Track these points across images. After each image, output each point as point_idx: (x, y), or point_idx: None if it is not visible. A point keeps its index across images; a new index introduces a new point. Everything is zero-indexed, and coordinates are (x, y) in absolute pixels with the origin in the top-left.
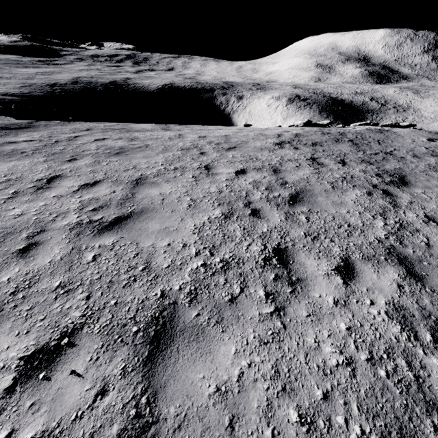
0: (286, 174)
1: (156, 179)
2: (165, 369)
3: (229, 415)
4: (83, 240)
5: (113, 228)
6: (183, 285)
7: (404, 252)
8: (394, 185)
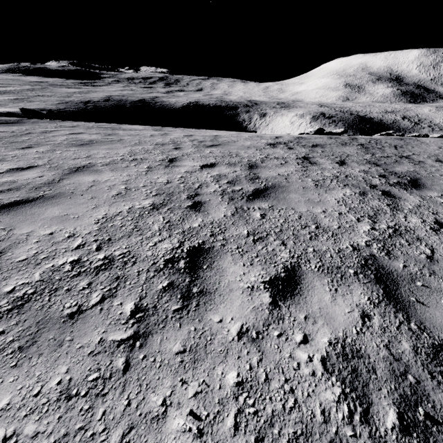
0: (263, 170)
1: (102, 167)
2: None
3: None
4: None
5: None
6: (21, 286)
7: (389, 266)
8: (401, 186)
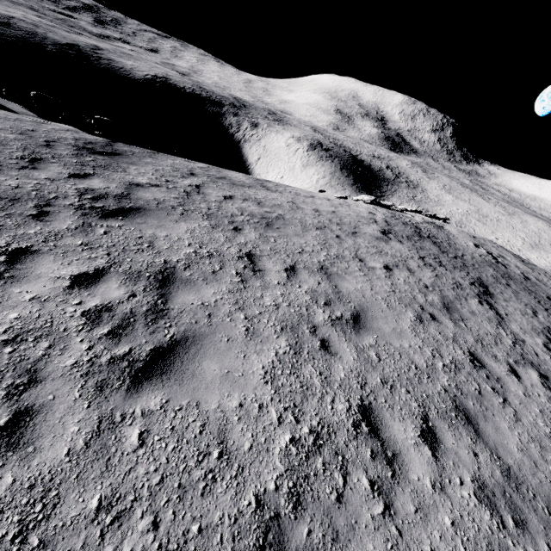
0: (419, 275)
1: (335, 269)
2: (489, 439)
3: (532, 461)
4: (354, 338)
5: (360, 326)
6: (448, 381)
7: (529, 358)
8: (488, 296)
